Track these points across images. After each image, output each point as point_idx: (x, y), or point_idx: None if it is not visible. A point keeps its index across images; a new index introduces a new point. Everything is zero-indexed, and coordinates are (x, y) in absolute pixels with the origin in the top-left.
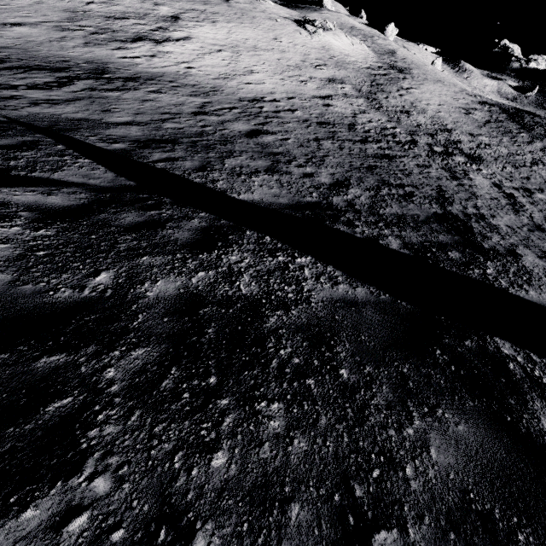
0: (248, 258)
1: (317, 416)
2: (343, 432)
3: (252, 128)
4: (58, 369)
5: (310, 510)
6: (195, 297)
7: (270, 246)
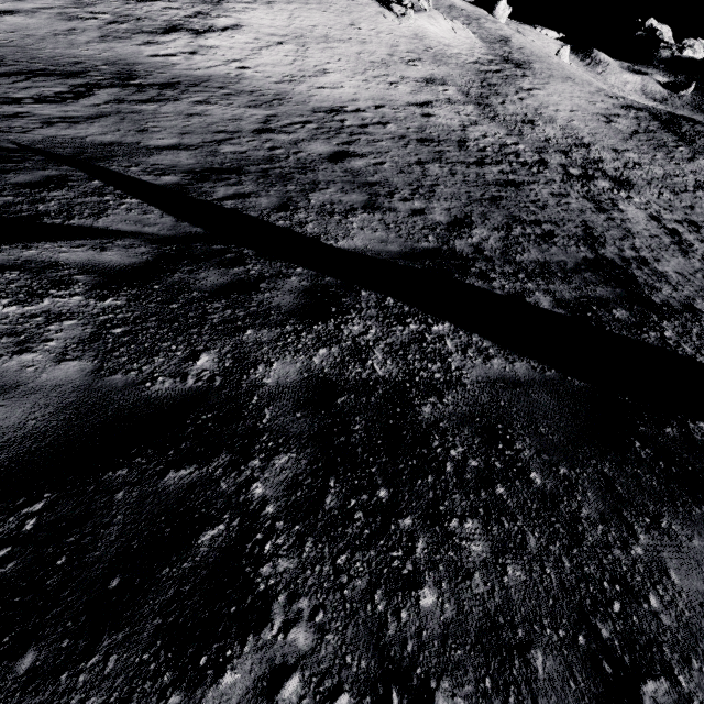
0: (373, 327)
1: (524, 536)
2: (561, 556)
3: (334, 149)
4: (194, 487)
5: (556, 658)
6: (324, 382)
7: (395, 310)
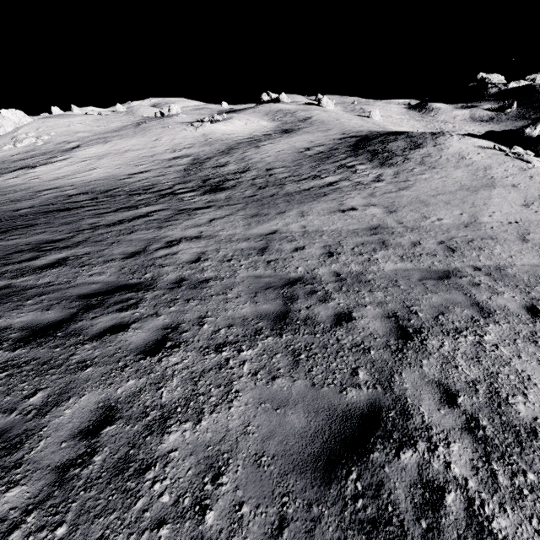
0: None
1: None
2: None
3: None
4: None
5: None
6: None
7: None
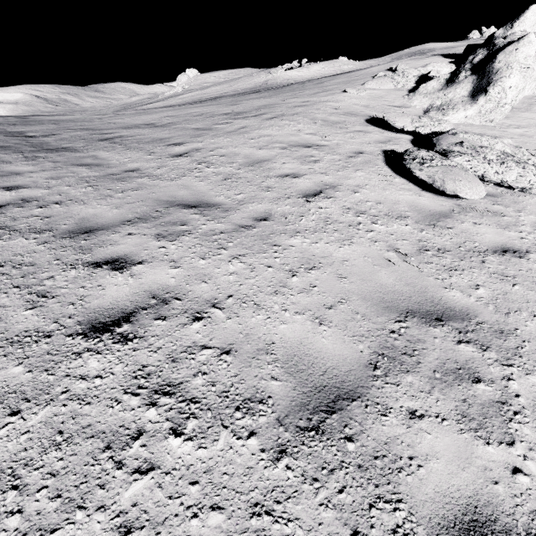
0: None
1: None
2: None
3: None
4: None
5: None
6: None
7: None
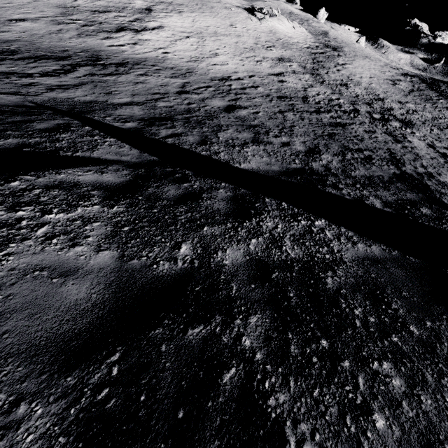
0: (280, 223)
1: (422, 373)
2: None
3: (227, 104)
4: (207, 341)
5: None
6: (260, 263)
7: (289, 211)
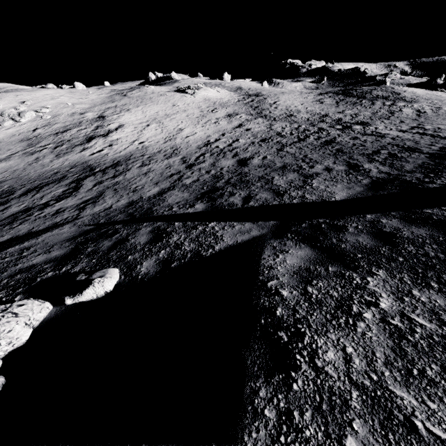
0: None
1: None
2: None
3: (235, 160)
4: None
5: None
6: None
7: None
